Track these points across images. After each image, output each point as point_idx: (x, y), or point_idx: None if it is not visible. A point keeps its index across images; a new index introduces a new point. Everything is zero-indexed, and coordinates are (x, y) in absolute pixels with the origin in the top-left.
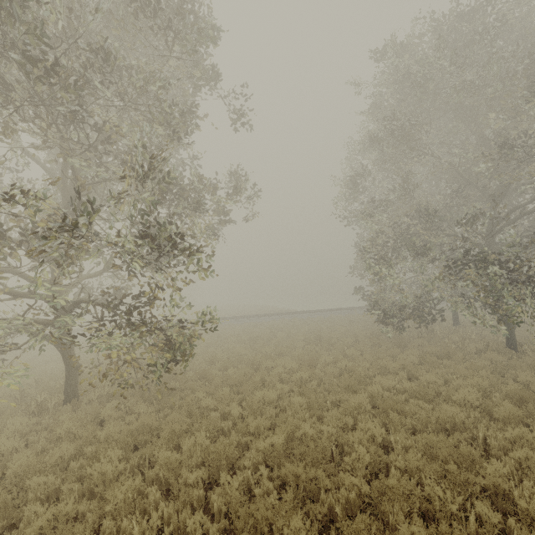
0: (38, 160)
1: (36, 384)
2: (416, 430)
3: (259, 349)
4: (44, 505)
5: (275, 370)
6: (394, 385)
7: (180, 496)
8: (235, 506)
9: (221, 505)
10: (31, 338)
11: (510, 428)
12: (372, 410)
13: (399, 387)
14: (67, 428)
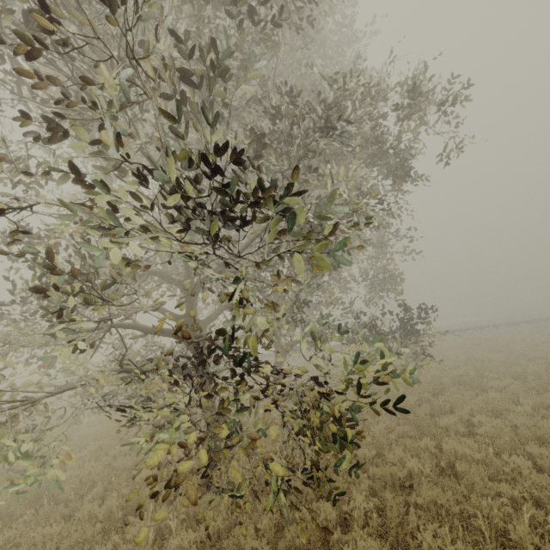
0: None
1: None
2: None
3: None
4: None
5: None
6: None
7: None
8: None
9: None
10: None
11: None
12: None
13: None
14: None
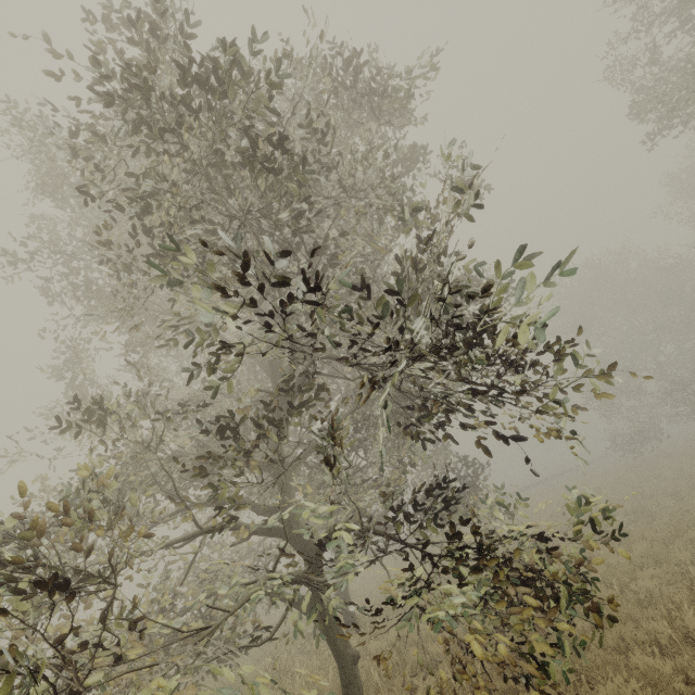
0: None
1: None
2: None
3: None
4: None
5: None
6: None
7: None
8: None
9: None
10: None
11: None
12: None
13: None
14: None
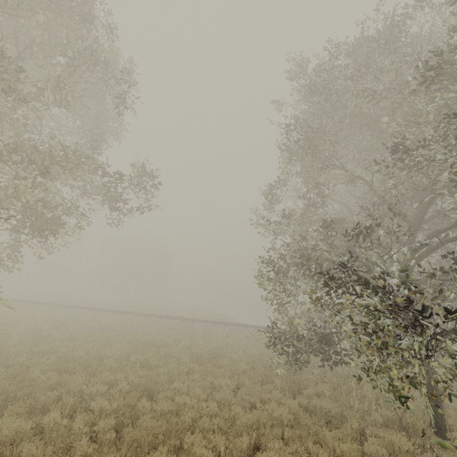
0: None
1: None
2: None
3: (134, 356)
4: None
5: (92, 389)
6: None
7: None
8: None
9: None
10: None
11: None
12: None
13: None
14: None
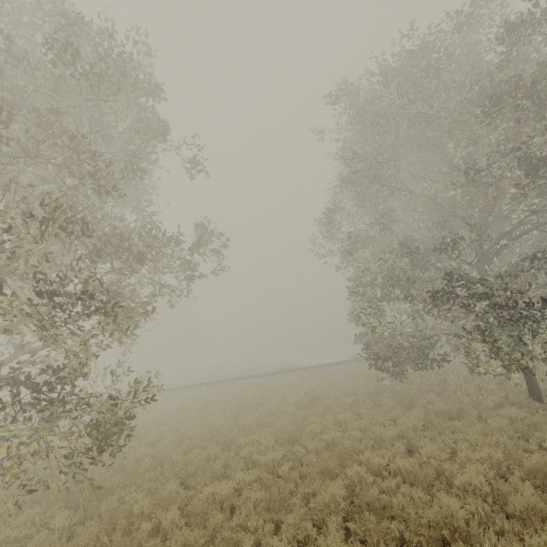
0: None
1: None
2: (405, 538)
3: (242, 420)
4: None
5: (245, 450)
6: (386, 464)
7: None
8: None
9: None
10: None
11: (525, 537)
12: (350, 507)
13: (392, 466)
14: None
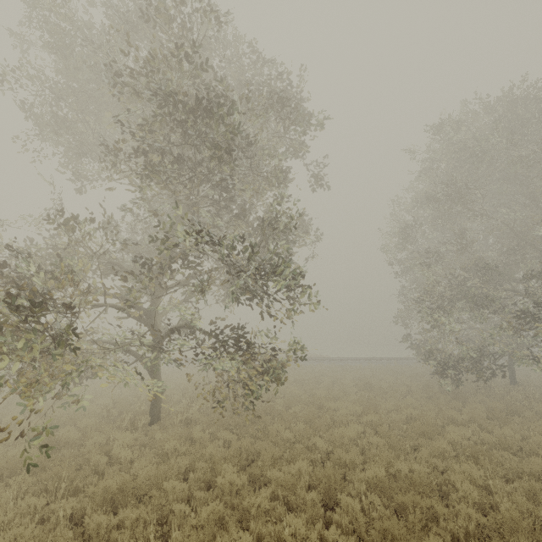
0: (151, 207)
1: (114, 405)
2: (508, 480)
3: (312, 391)
4: (186, 506)
5: (341, 412)
6: (469, 436)
7: (307, 510)
8: (359, 525)
9: (347, 522)
10: (138, 359)
11: None
12: (455, 458)
13: (474, 439)
14: (171, 444)
